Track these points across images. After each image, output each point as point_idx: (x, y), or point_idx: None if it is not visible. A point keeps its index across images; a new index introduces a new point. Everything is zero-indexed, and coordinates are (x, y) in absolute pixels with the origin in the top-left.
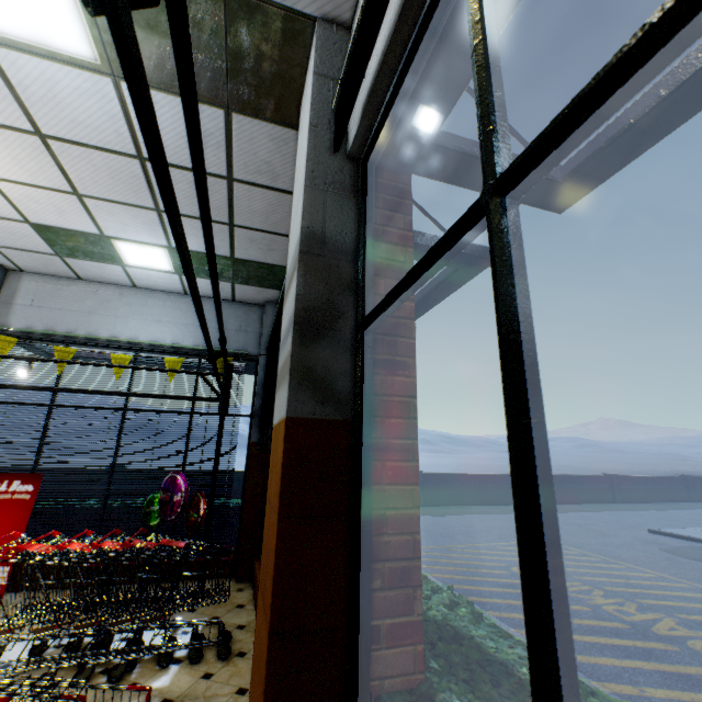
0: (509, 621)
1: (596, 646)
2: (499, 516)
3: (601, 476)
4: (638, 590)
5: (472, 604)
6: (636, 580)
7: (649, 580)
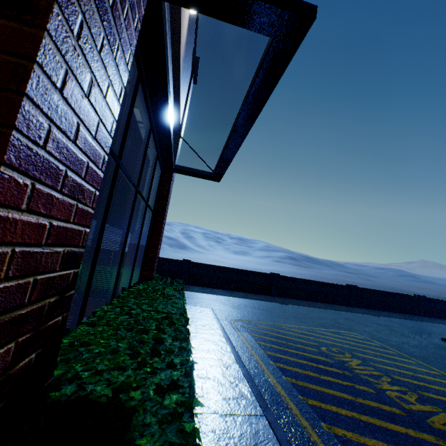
0: (301, 389)
1: (369, 427)
2: (328, 310)
3: (412, 296)
4: (422, 384)
5: (194, 392)
6: (422, 375)
7: (434, 377)
